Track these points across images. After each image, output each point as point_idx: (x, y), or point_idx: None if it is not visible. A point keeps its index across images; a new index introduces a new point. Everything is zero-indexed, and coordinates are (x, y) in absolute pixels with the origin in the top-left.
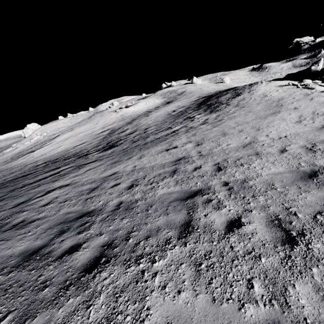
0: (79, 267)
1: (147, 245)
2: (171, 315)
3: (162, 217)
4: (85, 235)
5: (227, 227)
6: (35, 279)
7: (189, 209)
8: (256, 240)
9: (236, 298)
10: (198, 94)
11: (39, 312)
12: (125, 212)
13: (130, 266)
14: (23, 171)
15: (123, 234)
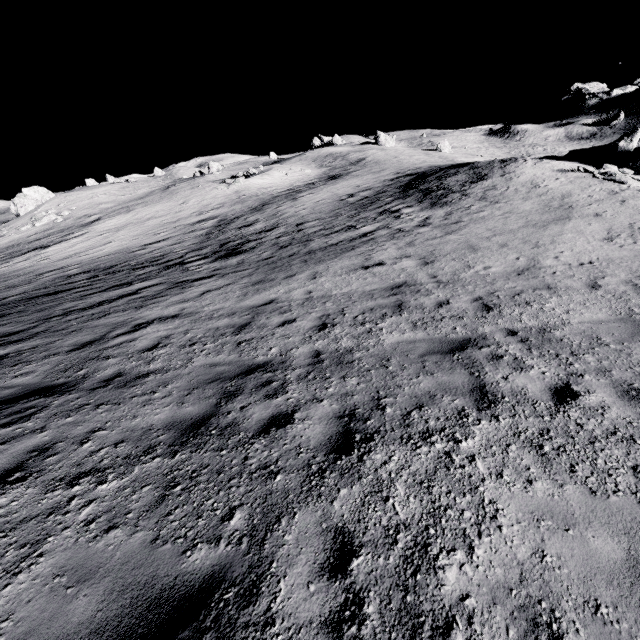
0: (318, 447)
1: (428, 418)
2: (536, 510)
3: (425, 378)
4: (286, 400)
5: (553, 396)
6: (239, 462)
7: (469, 367)
8: (614, 416)
9: (627, 490)
10: (393, 168)
11: (296, 507)
12: (342, 368)
13: (418, 445)
14: (39, 286)
15: (365, 400)
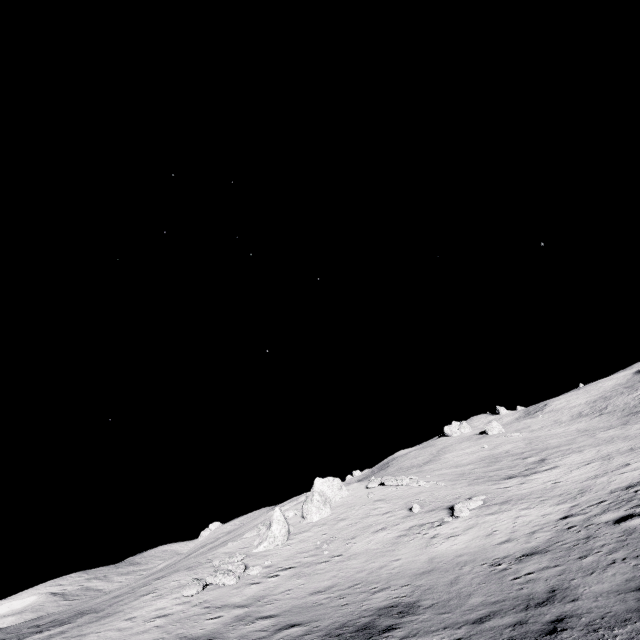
0: None
1: None
2: None
3: None
4: None
5: None
6: None
7: None
8: None
9: None
10: None
11: None
12: None
13: None
14: None
15: None
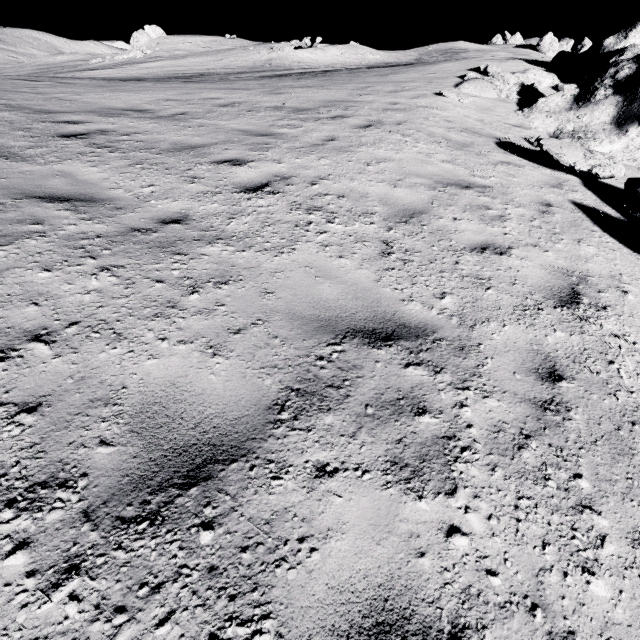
0: None
1: None
2: None
3: None
4: None
5: None
6: None
7: None
8: None
9: None
10: None
11: None
12: None
13: None
14: None
15: None
